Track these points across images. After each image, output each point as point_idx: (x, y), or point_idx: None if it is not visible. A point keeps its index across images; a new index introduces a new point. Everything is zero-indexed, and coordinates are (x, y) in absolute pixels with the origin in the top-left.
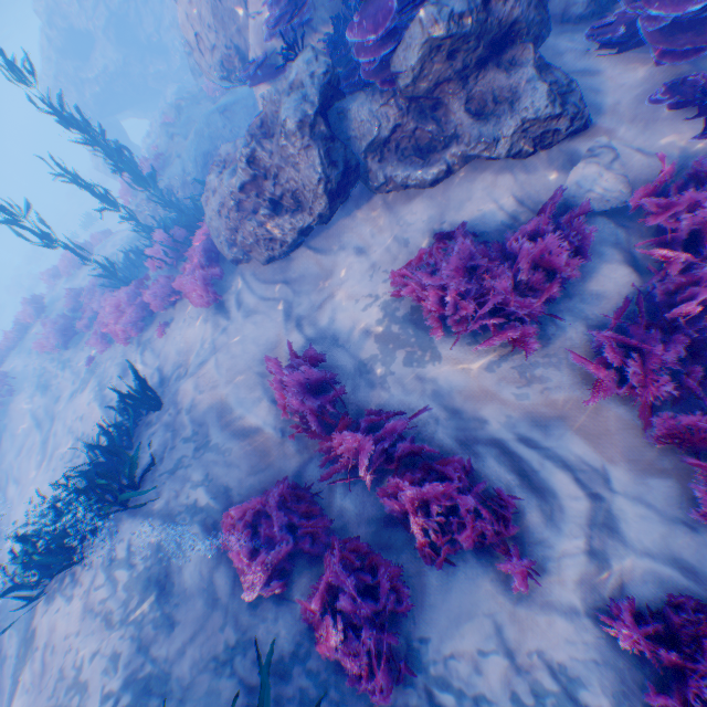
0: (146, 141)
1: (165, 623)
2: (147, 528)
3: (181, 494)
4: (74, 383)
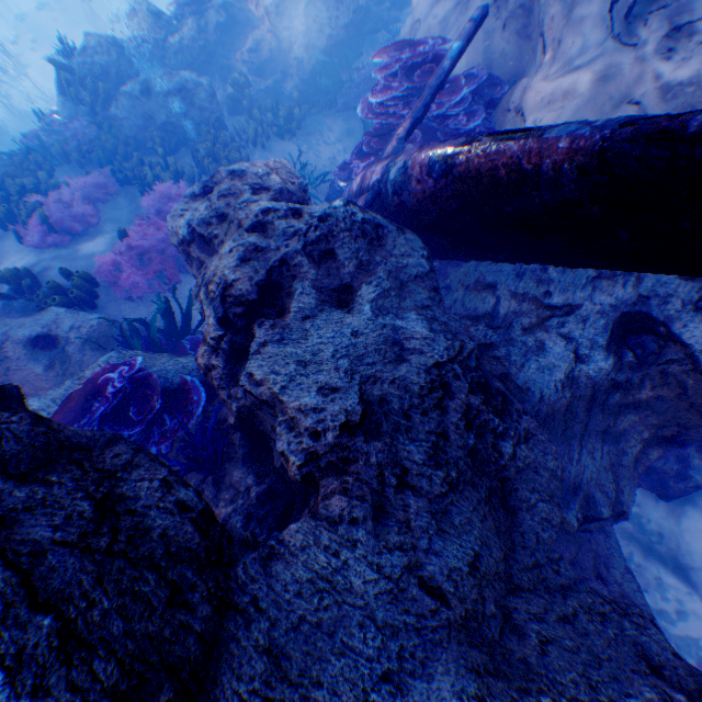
0: None
1: None
2: None
3: None
4: None
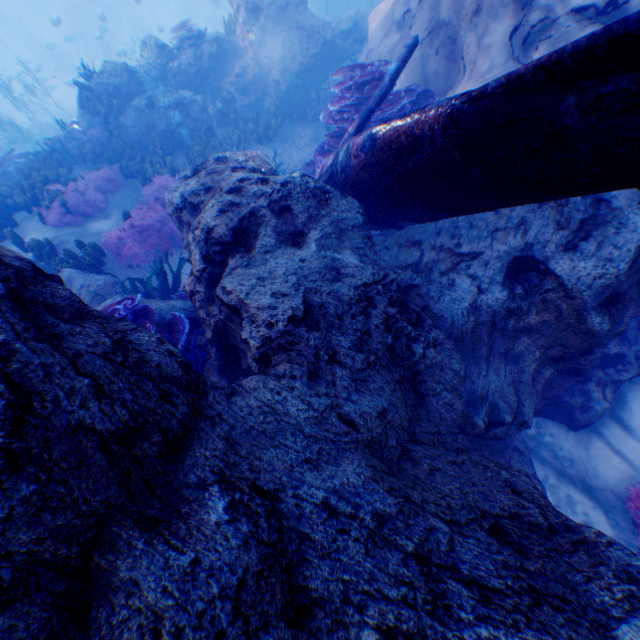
0: None
1: None
2: None
3: None
4: None
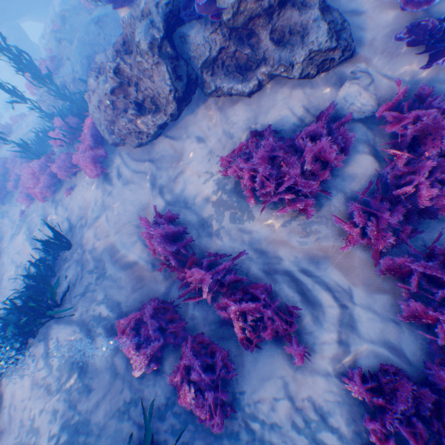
0: (42, 43)
1: (85, 390)
2: (68, 331)
3: (89, 308)
4: (11, 227)
